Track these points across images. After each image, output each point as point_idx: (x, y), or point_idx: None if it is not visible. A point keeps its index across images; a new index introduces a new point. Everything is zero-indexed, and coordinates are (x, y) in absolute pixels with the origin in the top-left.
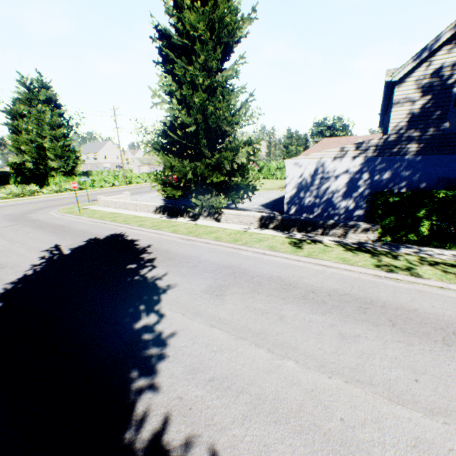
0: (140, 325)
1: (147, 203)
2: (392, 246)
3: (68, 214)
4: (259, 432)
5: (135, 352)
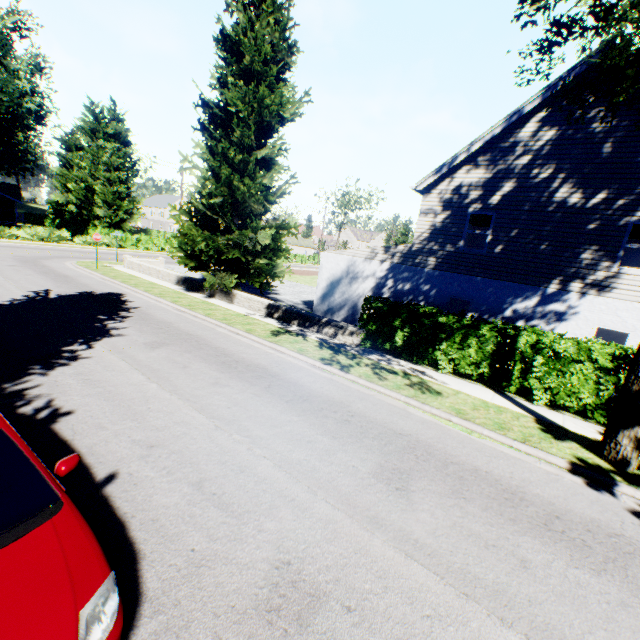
0: (68, 349)
1: (171, 272)
2: (369, 352)
3: (83, 268)
4: (90, 401)
5: (49, 359)
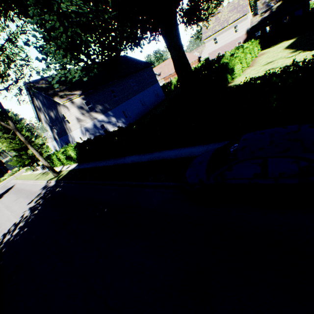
0: None
1: None
2: None
3: (14, 180)
4: None
5: None
